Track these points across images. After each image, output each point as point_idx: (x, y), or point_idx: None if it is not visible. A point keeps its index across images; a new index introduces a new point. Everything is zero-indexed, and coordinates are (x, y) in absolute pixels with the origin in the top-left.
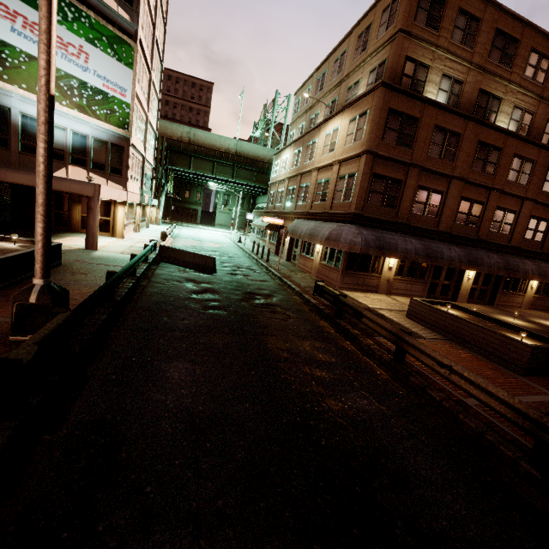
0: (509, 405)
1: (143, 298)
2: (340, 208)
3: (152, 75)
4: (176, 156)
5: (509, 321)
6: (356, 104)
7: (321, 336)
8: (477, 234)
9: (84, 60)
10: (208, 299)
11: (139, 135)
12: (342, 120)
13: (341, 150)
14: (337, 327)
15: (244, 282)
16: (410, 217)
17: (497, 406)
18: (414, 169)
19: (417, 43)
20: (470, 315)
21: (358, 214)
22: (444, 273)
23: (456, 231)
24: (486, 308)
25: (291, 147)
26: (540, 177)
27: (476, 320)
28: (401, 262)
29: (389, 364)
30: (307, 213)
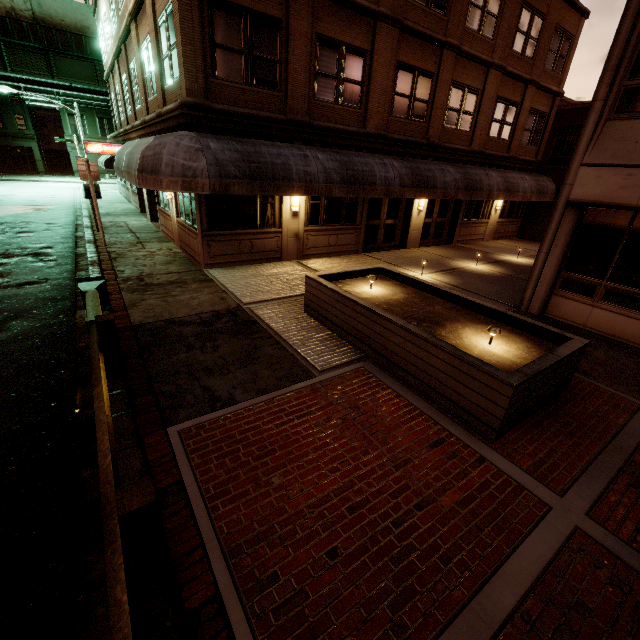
0: None
1: None
2: (174, 97)
3: None
4: None
5: (470, 269)
6: None
7: None
8: (427, 135)
9: None
10: None
11: None
12: None
13: None
14: None
15: None
16: (313, 108)
17: None
18: None
19: None
20: (409, 288)
21: (198, 106)
22: (386, 207)
23: (396, 131)
24: (444, 251)
25: None
26: (512, 24)
27: (416, 301)
28: (312, 199)
29: None
30: (144, 123)
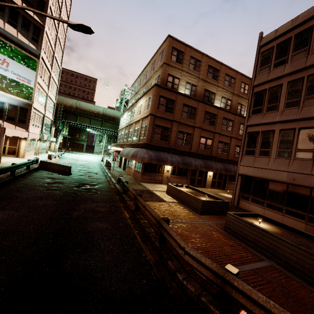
0: (154, 217)
1: (11, 185)
2: (142, 141)
3: (51, 74)
4: (69, 115)
5: (224, 195)
6: (148, 93)
7: (107, 201)
8: (211, 154)
9: (6, 66)
10: (53, 186)
11: (40, 103)
12: (143, 100)
13: (143, 113)
14: (122, 198)
15: (85, 179)
16: (176, 145)
17: (152, 219)
18: (175, 123)
19: (173, 68)
20: (194, 191)
21: (148, 144)
22: (198, 173)
23: (200, 152)
24: (219, 190)
25: (127, 111)
26: (237, 128)
27: (194, 192)
28: (173, 167)
29: (133, 211)
30: (130, 144)
